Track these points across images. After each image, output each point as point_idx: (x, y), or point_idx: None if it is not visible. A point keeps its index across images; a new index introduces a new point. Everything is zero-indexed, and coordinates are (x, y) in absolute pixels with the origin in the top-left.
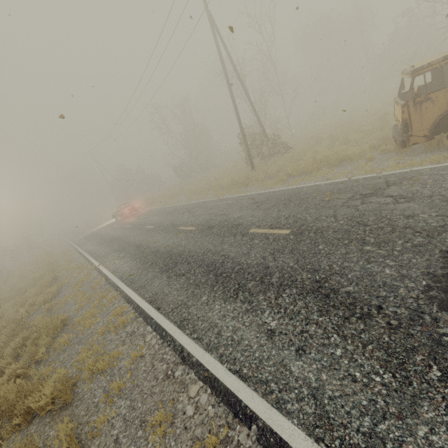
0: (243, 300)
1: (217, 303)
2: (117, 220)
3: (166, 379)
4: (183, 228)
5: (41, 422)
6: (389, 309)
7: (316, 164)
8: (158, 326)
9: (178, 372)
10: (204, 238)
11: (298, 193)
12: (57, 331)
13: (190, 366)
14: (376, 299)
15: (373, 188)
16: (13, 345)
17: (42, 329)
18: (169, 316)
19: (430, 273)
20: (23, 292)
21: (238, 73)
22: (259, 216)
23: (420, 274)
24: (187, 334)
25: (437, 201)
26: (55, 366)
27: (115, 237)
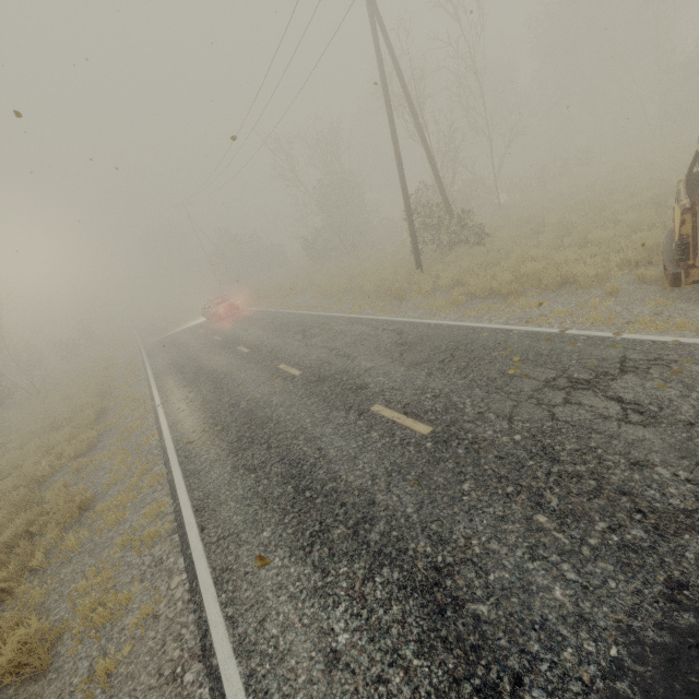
0: (317, 564)
1: (279, 553)
2: (208, 319)
3: (170, 682)
4: (284, 368)
5: (2, 692)
6: (533, 691)
7: (518, 283)
8: (191, 566)
9: (190, 676)
10: (305, 400)
11: (471, 342)
12: (73, 518)
13: (207, 671)
14: (519, 656)
15: (595, 369)
16: (12, 530)
17: (51, 514)
18: (211, 551)
19: (631, 630)
20: (57, 427)
21: (410, 101)
22: (396, 378)
23: (613, 624)
24: (221, 602)
25: (698, 443)
26: (51, 587)
27: (194, 355)
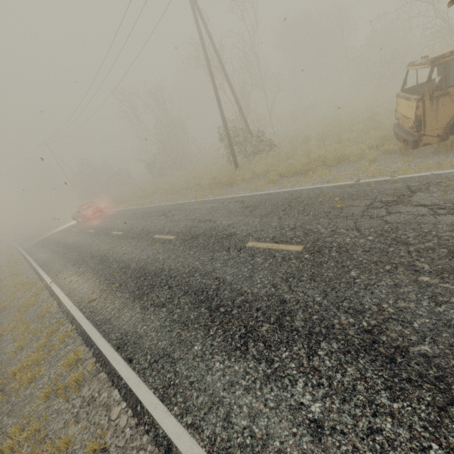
0: (258, 357)
1: (217, 358)
2: (78, 222)
3: None
4: (159, 236)
5: None
6: None
7: (311, 164)
8: (130, 393)
9: None
10: (188, 251)
11: (298, 197)
12: None
13: None
14: None
15: (394, 194)
16: None
17: None
18: (146, 375)
19: None
20: None
21: (220, 59)
22: (255, 225)
23: None
24: (175, 414)
25: None
26: None
27: (74, 244)
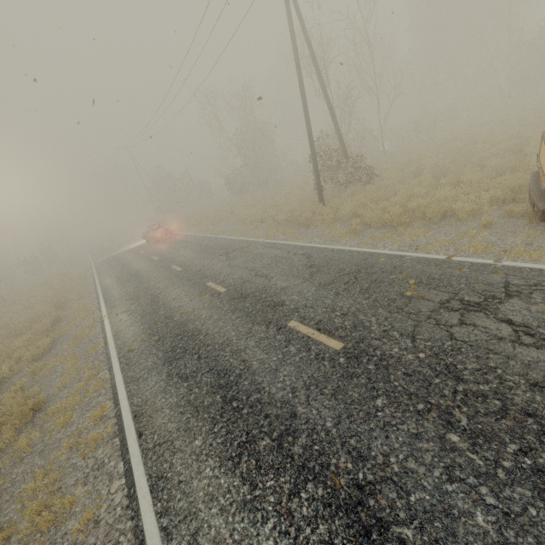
0: (245, 476)
1: (210, 463)
2: (148, 242)
3: None
4: (211, 285)
5: None
6: None
7: (406, 215)
8: (130, 471)
9: None
10: (230, 315)
11: (370, 266)
12: (27, 419)
13: None
14: None
15: (483, 293)
16: None
17: (6, 416)
18: (147, 457)
19: None
20: (18, 333)
21: (316, 62)
22: (308, 297)
23: None
24: (156, 511)
25: None
26: (3, 487)
27: (136, 272)
